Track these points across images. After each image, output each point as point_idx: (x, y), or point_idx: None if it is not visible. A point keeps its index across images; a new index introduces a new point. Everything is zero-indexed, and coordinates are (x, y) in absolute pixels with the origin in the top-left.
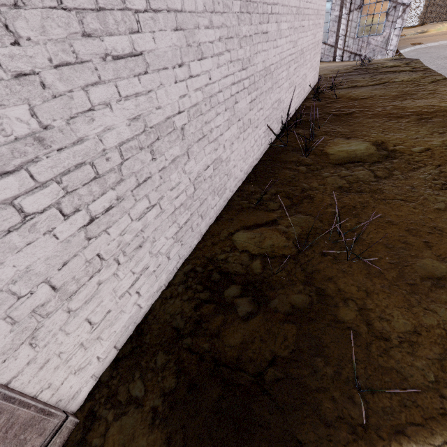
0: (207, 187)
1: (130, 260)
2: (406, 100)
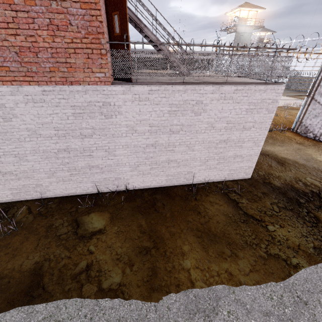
0: (31, 189)
1: None
2: (198, 237)
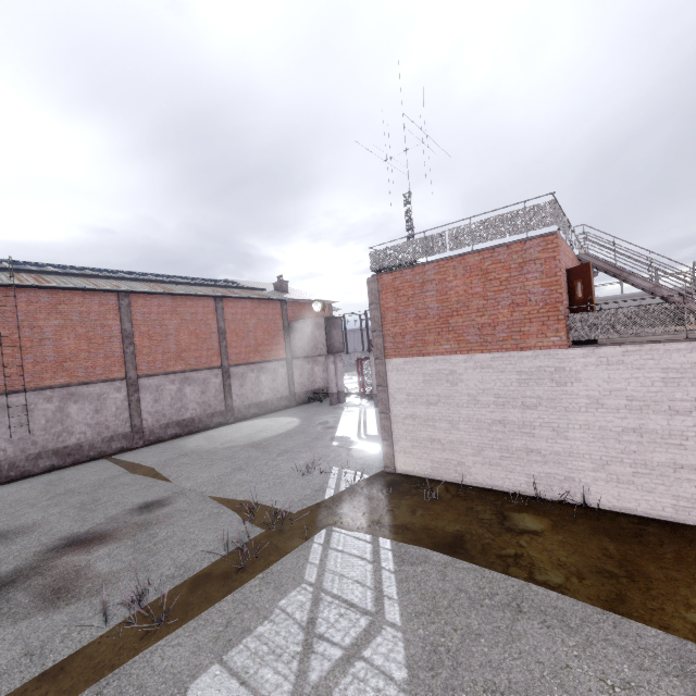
0: (451, 466)
1: (417, 459)
2: None
